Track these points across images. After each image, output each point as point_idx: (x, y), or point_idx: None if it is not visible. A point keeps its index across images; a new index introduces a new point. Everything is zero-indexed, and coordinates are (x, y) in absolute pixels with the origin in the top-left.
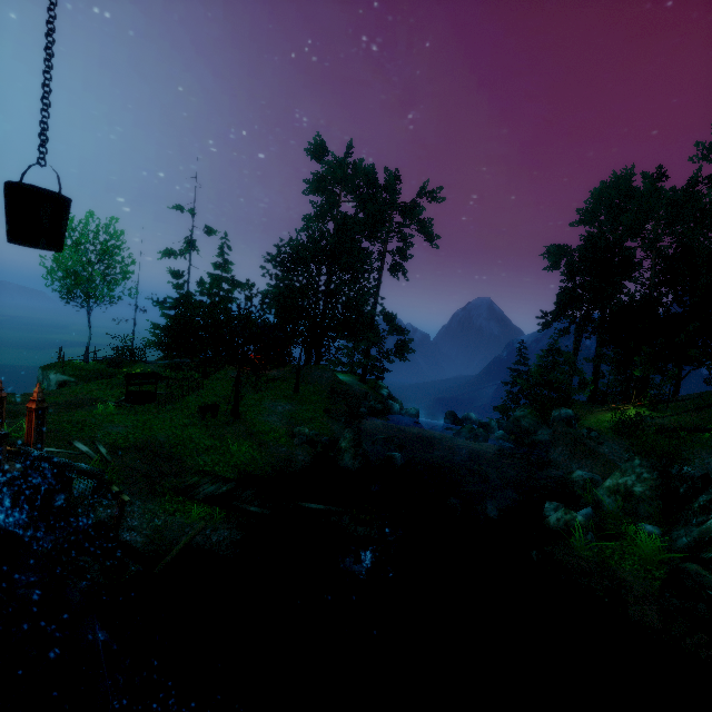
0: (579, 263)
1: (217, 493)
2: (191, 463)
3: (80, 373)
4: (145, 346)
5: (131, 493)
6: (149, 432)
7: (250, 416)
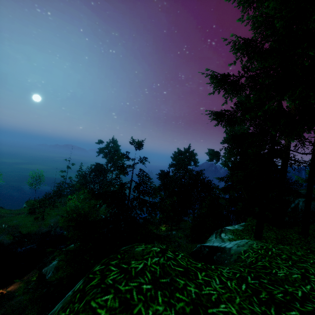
0: (159, 178)
1: (16, 235)
2: (20, 229)
3: (29, 204)
4: (50, 195)
5: (4, 234)
6: (20, 222)
7: (47, 219)
